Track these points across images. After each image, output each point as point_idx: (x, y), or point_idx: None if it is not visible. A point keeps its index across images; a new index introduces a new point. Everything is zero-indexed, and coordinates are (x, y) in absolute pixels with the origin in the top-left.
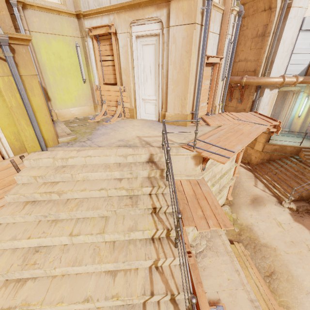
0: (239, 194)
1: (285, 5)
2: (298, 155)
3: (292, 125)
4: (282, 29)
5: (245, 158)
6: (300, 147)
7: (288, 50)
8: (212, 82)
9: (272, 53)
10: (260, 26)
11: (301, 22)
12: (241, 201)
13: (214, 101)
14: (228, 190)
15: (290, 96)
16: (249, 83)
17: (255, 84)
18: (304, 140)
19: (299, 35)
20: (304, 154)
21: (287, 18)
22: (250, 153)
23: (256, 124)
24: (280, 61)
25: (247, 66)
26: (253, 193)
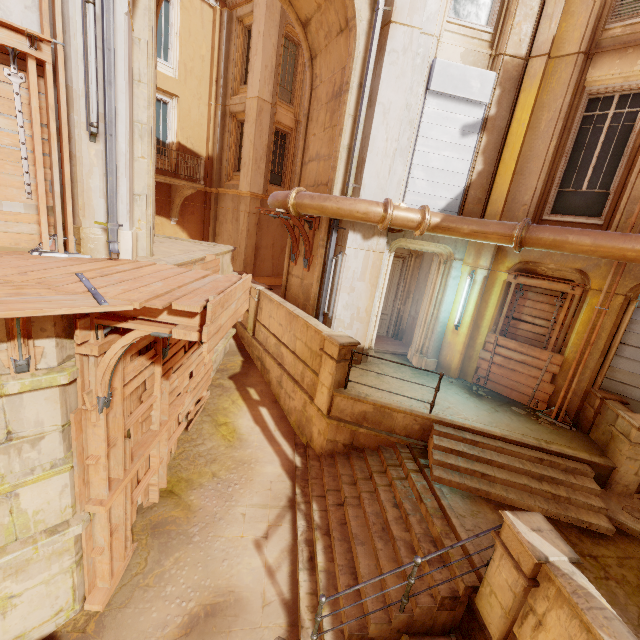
0: (164, 582)
1: (377, 16)
2: (427, 442)
3: (443, 348)
4: (377, 77)
5: (303, 429)
6: (430, 418)
7: (403, 137)
8: (32, 129)
9: (359, 136)
10: (338, 71)
11: (426, 71)
12: (143, 622)
13: (67, 207)
14: (73, 570)
15: (434, 268)
16: (303, 209)
17: (315, 211)
18: (462, 396)
19: (425, 102)
20: (435, 445)
21: (385, 49)
22: (310, 415)
23: (77, 294)
24: (382, 163)
25: (320, 171)
26: (221, 582)
